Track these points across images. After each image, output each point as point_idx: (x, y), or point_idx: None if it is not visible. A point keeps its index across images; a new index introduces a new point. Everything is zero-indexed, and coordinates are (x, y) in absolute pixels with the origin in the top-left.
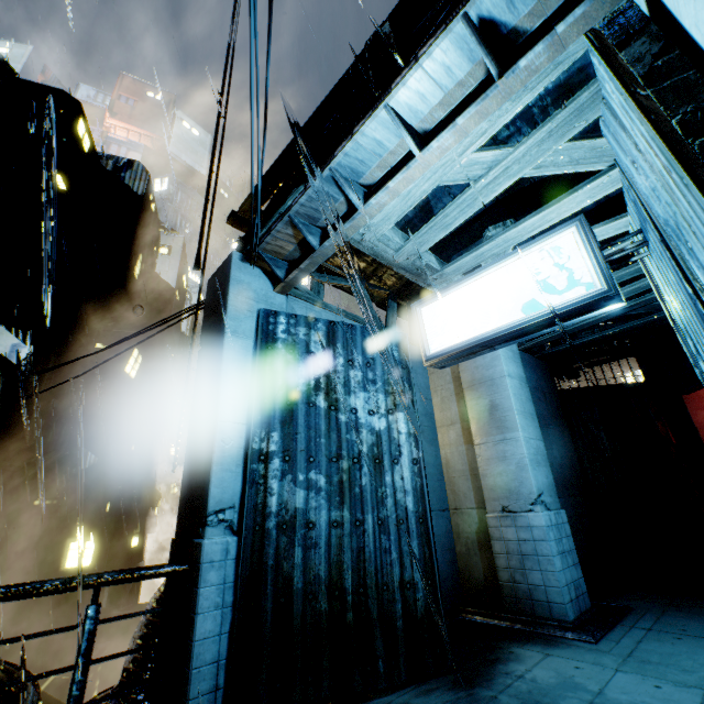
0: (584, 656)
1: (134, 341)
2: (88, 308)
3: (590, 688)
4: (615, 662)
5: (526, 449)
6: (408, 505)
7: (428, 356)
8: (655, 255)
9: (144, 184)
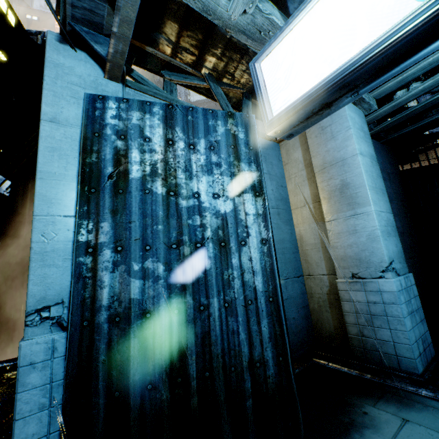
0: None
1: None
2: None
3: None
4: None
5: (378, 222)
6: (257, 285)
7: (270, 120)
8: None
9: None
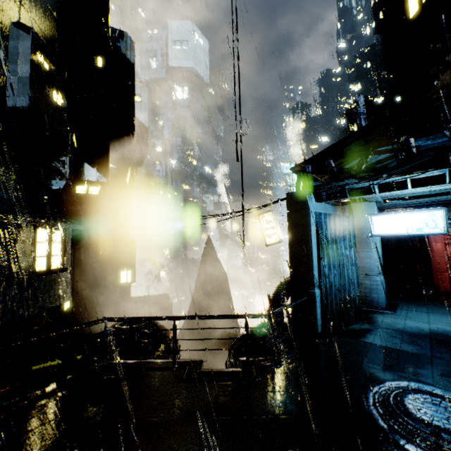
0: (394, 316)
1: (130, 163)
2: (110, 145)
3: (401, 323)
4: (403, 318)
5: (379, 255)
6: (354, 278)
7: (374, 235)
8: None
9: (134, 53)
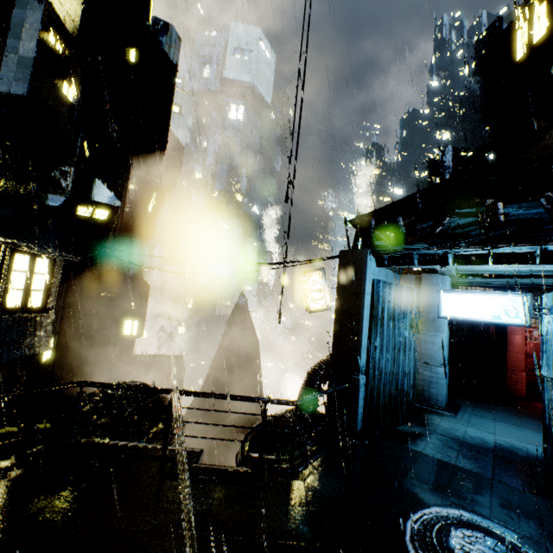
0: (454, 420)
1: (156, 187)
2: (133, 161)
3: (461, 430)
4: (465, 423)
5: (445, 342)
6: (411, 367)
7: (441, 316)
8: (549, 319)
9: (178, 53)
